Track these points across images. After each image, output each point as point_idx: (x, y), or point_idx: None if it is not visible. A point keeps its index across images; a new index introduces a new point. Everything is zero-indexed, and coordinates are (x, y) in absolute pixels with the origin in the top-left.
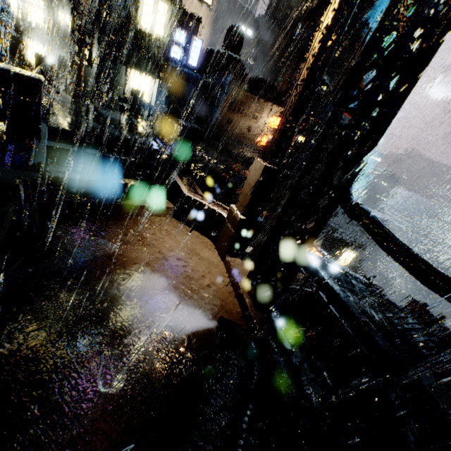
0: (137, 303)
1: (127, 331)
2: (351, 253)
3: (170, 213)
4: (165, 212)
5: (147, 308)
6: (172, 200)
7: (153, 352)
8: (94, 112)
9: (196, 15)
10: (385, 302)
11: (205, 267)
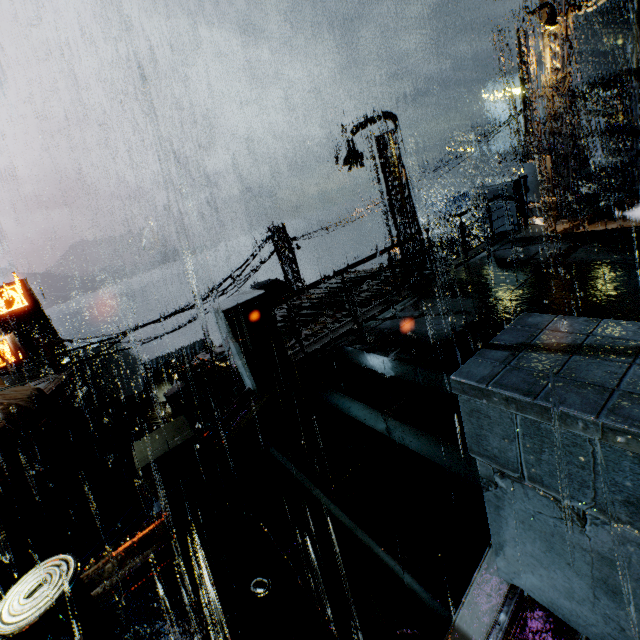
0: None
1: None
2: None
3: None
4: None
5: None
6: None
7: None
8: (511, 304)
9: None
10: None
11: None
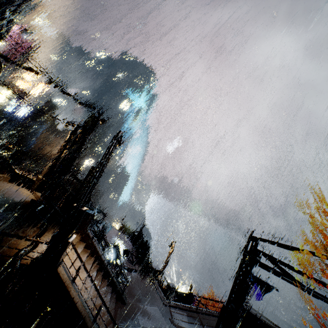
0: (2, 195)
1: (1, 197)
2: (116, 225)
3: (8, 180)
4: (5, 179)
5: (6, 196)
6: (9, 175)
7: (11, 201)
8: None
9: (24, 91)
10: (113, 229)
11: (25, 194)
